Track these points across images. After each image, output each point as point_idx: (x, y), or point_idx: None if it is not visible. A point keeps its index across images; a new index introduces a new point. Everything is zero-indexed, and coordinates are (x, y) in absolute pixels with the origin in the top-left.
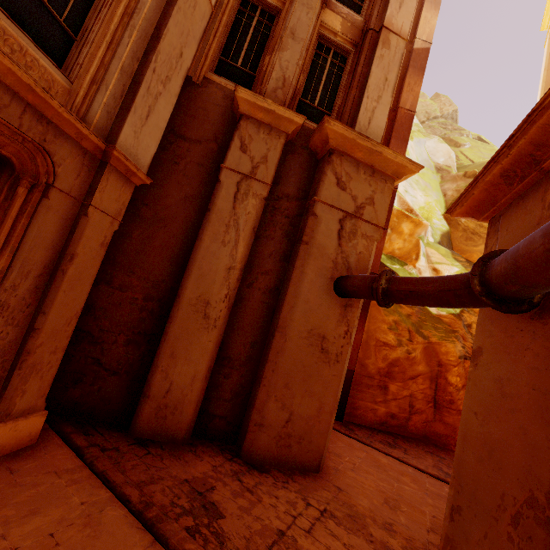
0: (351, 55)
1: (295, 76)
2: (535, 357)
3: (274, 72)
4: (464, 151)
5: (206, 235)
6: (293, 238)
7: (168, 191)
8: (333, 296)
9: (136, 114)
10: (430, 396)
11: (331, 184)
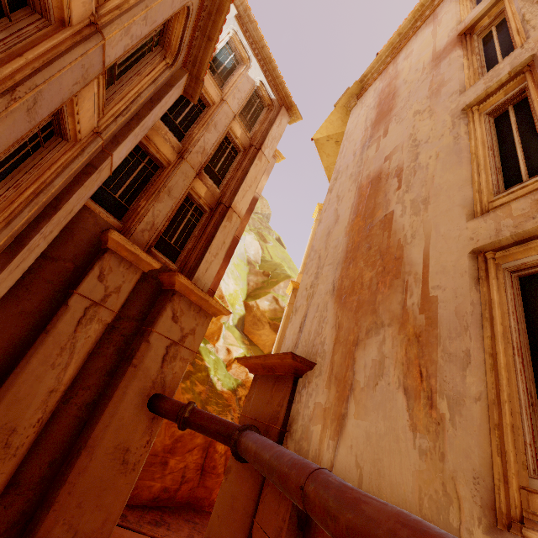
0: (206, 213)
1: (162, 224)
2: (249, 489)
3: (147, 217)
4: (268, 247)
5: (36, 358)
6: (123, 354)
7: (0, 304)
8: (145, 411)
9: (8, 270)
10: (200, 464)
11: (168, 318)
